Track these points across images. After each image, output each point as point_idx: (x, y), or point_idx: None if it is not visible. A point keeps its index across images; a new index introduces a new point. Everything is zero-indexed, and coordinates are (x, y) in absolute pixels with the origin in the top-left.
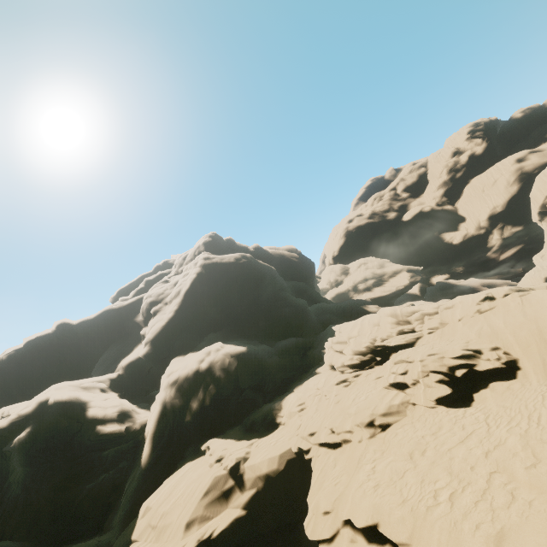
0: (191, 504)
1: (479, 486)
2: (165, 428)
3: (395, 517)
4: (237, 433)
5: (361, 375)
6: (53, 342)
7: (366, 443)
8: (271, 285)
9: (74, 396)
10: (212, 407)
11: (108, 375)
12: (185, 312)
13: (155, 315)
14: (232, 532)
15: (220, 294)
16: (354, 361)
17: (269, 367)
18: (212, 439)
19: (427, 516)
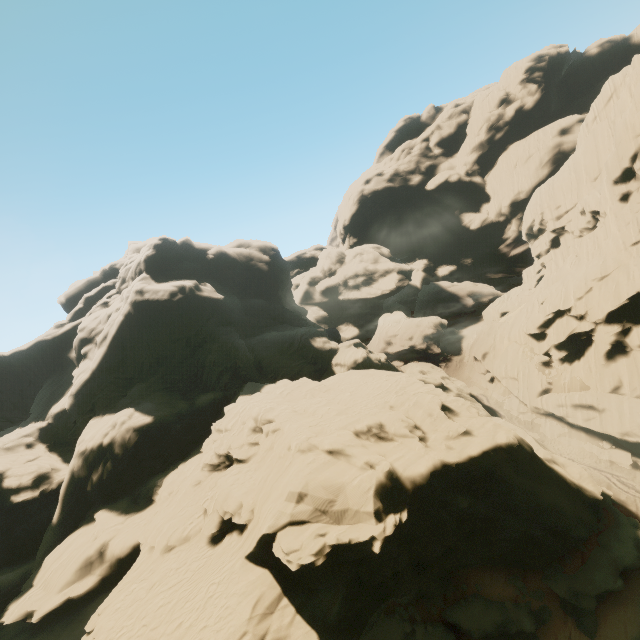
0: (67, 569)
1: (132, 633)
2: (74, 492)
3: (99, 639)
4: (122, 506)
5: (209, 477)
6: None
7: (154, 560)
8: (214, 318)
9: None
10: (109, 480)
11: (38, 425)
12: (112, 360)
13: (85, 358)
14: (88, 591)
15: (149, 341)
16: (212, 460)
17: (175, 432)
18: (101, 511)
19: None
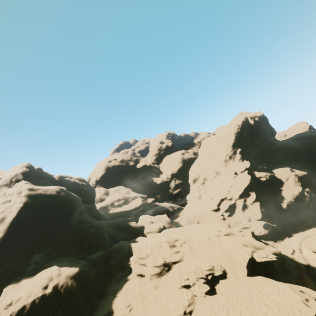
0: None
1: None
2: None
3: None
4: None
5: (161, 280)
6: None
7: None
8: (77, 210)
9: None
10: None
11: None
12: (10, 238)
13: None
14: None
15: (45, 221)
16: (155, 271)
17: (92, 279)
18: None
19: None
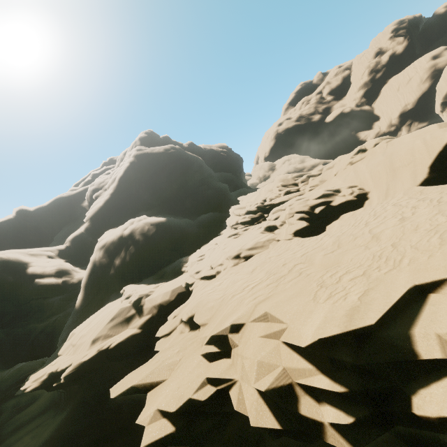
0: (100, 328)
1: (281, 274)
2: (95, 280)
3: (207, 307)
4: (149, 280)
5: (250, 229)
6: (16, 225)
7: (228, 269)
8: (198, 173)
9: (14, 257)
10: (132, 263)
11: (57, 247)
12: (120, 195)
13: (96, 200)
14: (128, 344)
15: (151, 179)
16: (246, 219)
17: (186, 234)
18: (128, 285)
19: (229, 301)
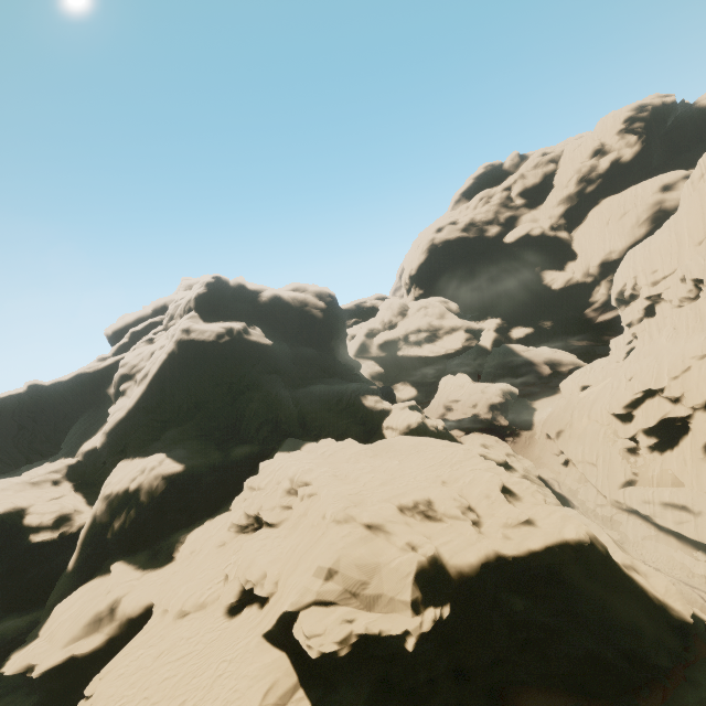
0: (75, 623)
1: (132, 705)
2: (93, 538)
3: None
4: (140, 560)
5: (235, 539)
6: (27, 401)
7: (165, 625)
8: (260, 364)
9: (11, 507)
10: (131, 529)
11: (67, 461)
12: (150, 400)
13: (123, 395)
14: (93, 650)
15: (189, 383)
16: (240, 520)
17: (205, 485)
18: (119, 562)
19: None
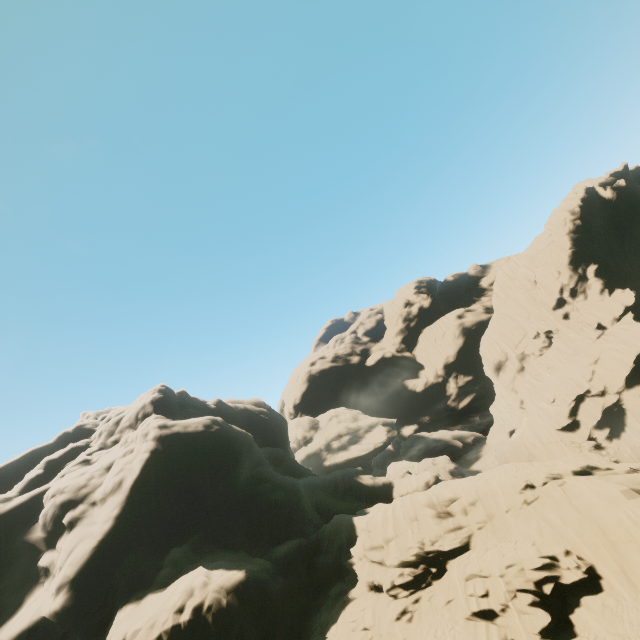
0: None
1: None
2: None
3: None
4: None
5: (423, 599)
6: None
7: None
8: (248, 458)
9: None
10: None
11: None
12: (131, 517)
13: (72, 527)
14: None
15: (187, 481)
16: (406, 577)
17: (276, 597)
18: None
19: None
